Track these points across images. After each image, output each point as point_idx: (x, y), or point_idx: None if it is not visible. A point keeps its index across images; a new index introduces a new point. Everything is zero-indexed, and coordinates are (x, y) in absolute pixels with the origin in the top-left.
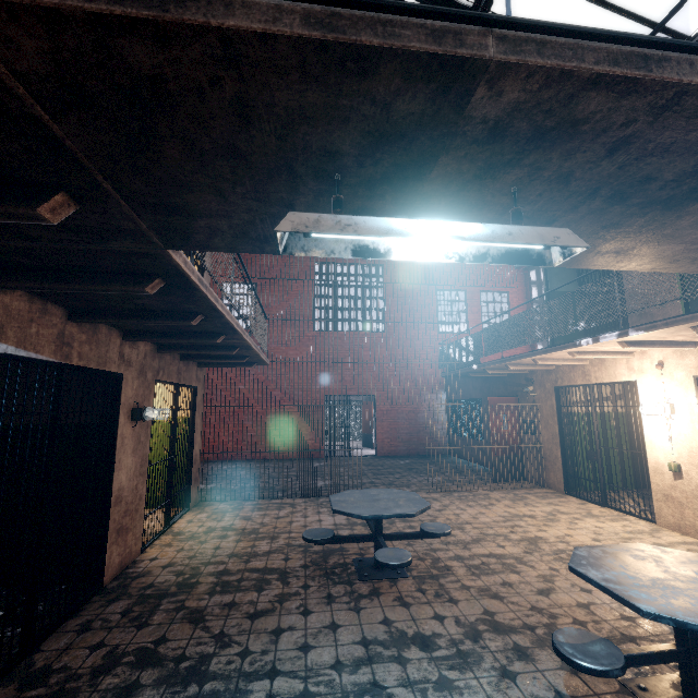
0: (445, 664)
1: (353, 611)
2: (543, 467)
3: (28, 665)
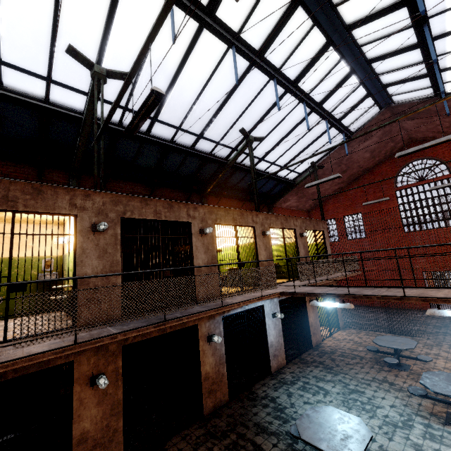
0: (392, 388)
1: (377, 372)
2: None
3: (300, 357)
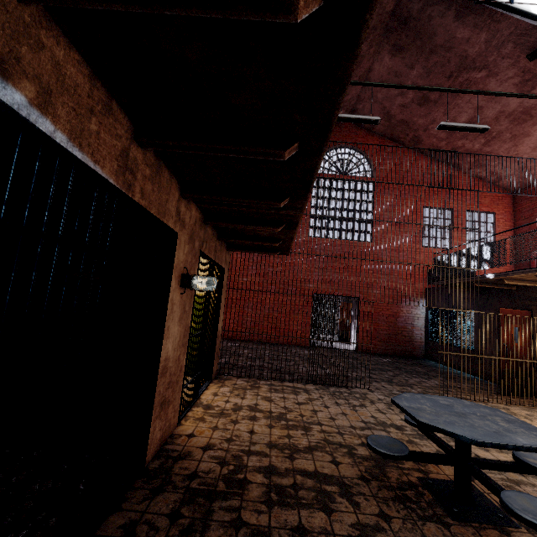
0: None
1: None
2: None
3: None
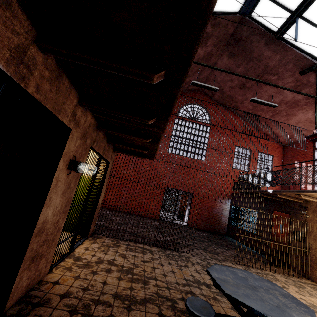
0: None
1: None
2: (308, 265)
3: None
